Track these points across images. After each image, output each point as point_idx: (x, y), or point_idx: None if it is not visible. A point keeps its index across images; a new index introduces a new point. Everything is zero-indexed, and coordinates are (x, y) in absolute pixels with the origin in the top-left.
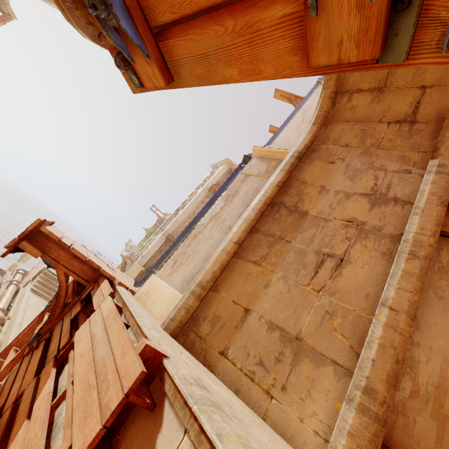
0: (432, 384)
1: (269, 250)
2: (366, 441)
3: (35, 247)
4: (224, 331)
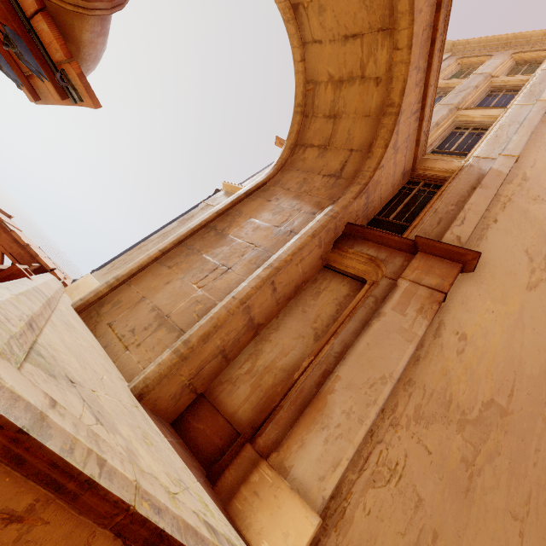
0: (264, 366)
1: (184, 259)
2: (166, 367)
3: None
4: (119, 311)
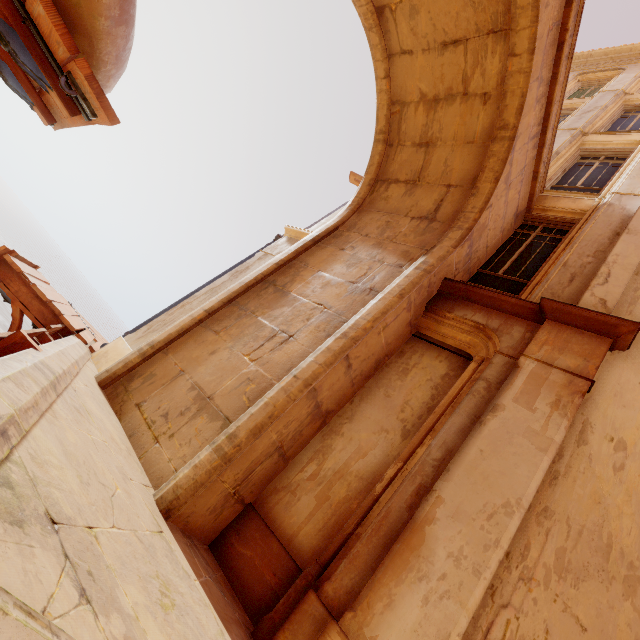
0: (333, 470)
1: (235, 322)
2: (204, 472)
3: None
4: (151, 387)
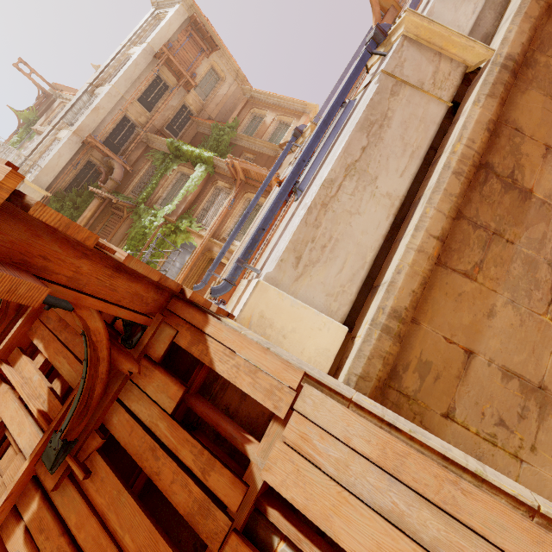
0: None
1: (483, 253)
2: None
3: (5, 267)
4: (442, 384)
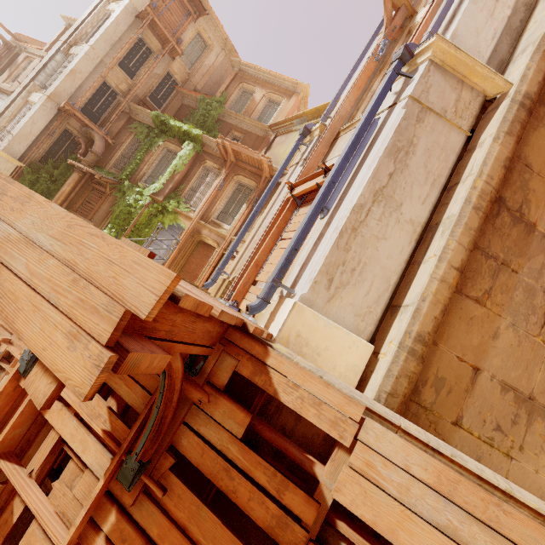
0: None
1: (492, 282)
2: None
3: (137, 340)
4: (453, 397)
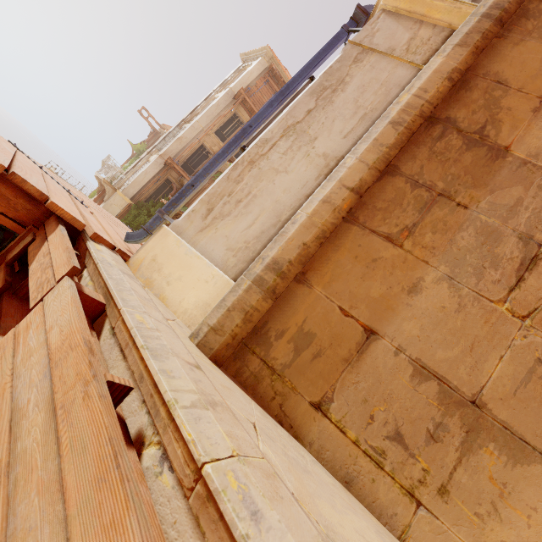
0: None
1: (419, 216)
2: None
3: None
4: (322, 365)
